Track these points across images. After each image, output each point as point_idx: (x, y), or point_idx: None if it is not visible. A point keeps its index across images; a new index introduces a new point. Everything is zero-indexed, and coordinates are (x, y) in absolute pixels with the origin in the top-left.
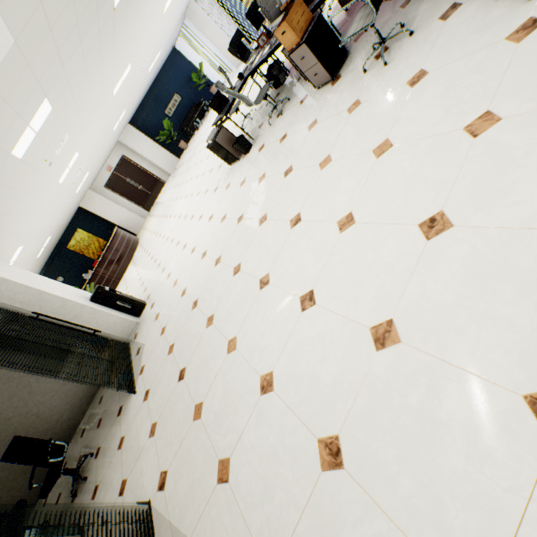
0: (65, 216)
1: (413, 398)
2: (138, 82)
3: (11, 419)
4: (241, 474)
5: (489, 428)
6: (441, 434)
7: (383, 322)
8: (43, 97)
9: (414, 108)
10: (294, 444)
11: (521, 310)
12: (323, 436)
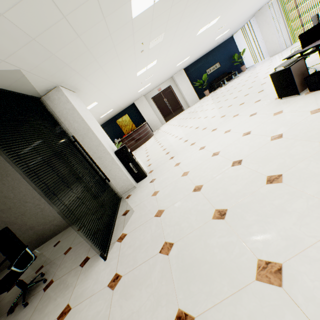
0: (125, 102)
1: None
2: (207, 41)
3: (27, 202)
4: None
5: None
6: None
7: None
8: None
9: None
10: None
11: None
12: None
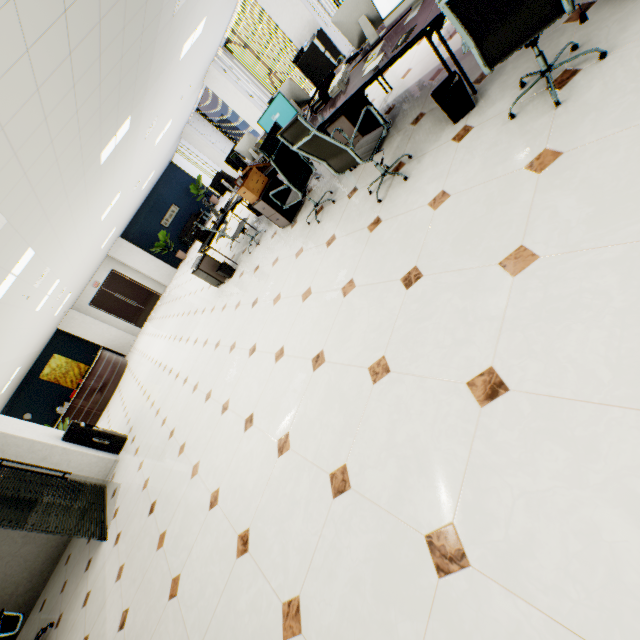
0: (39, 342)
1: (288, 488)
2: (129, 201)
3: None
4: (186, 584)
5: (314, 498)
6: (296, 509)
7: (284, 435)
8: (27, 248)
9: (325, 265)
10: (224, 544)
11: (338, 419)
12: (241, 532)
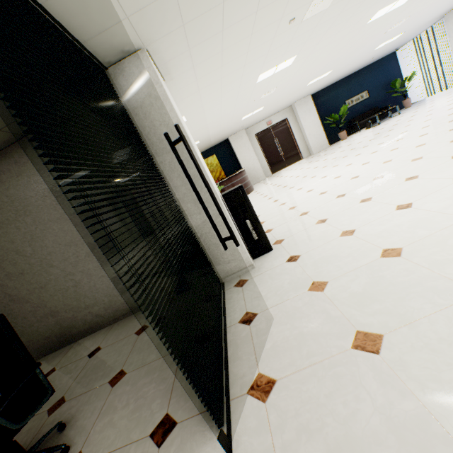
0: (218, 133)
1: None
2: (367, 46)
3: (53, 267)
4: None
5: None
6: None
7: None
8: None
9: None
10: None
11: None
12: None
